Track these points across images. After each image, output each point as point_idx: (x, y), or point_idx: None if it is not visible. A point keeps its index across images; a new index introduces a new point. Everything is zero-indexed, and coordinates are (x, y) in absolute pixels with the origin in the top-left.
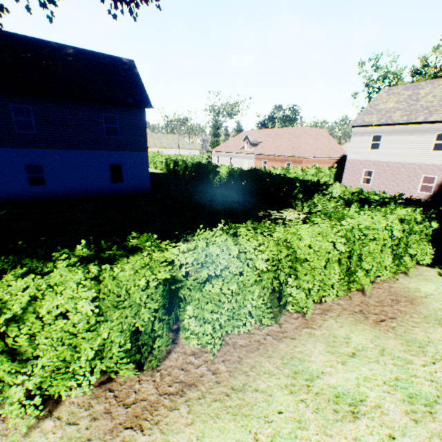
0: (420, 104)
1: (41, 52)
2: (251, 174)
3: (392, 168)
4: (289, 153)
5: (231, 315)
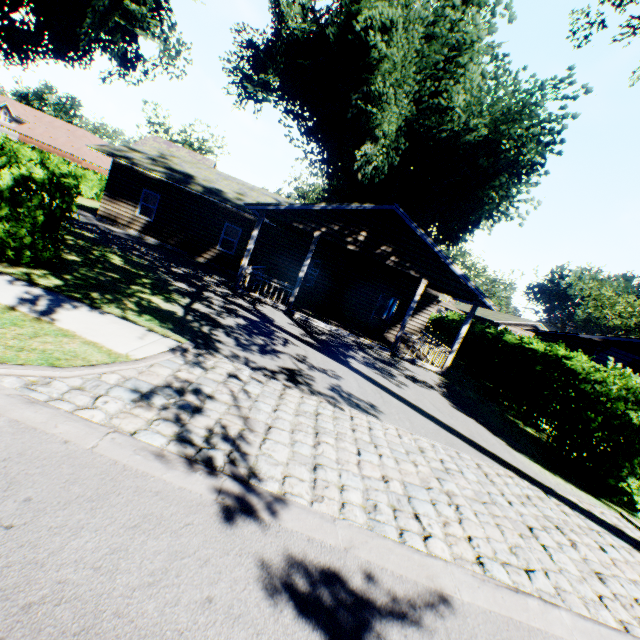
0: None
1: None
2: None
3: None
4: (69, 151)
5: None
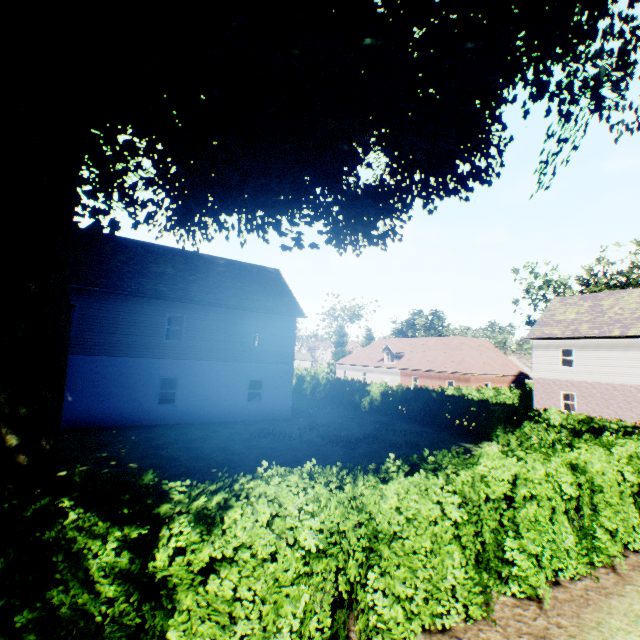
0: (607, 316)
1: (197, 263)
2: (419, 394)
3: (600, 390)
4: (449, 368)
5: (552, 548)
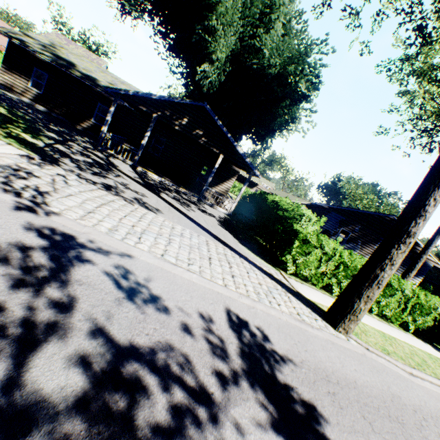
0: None
1: None
2: None
3: None
4: None
5: None
